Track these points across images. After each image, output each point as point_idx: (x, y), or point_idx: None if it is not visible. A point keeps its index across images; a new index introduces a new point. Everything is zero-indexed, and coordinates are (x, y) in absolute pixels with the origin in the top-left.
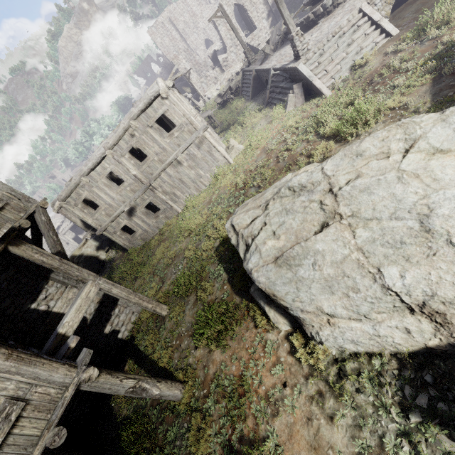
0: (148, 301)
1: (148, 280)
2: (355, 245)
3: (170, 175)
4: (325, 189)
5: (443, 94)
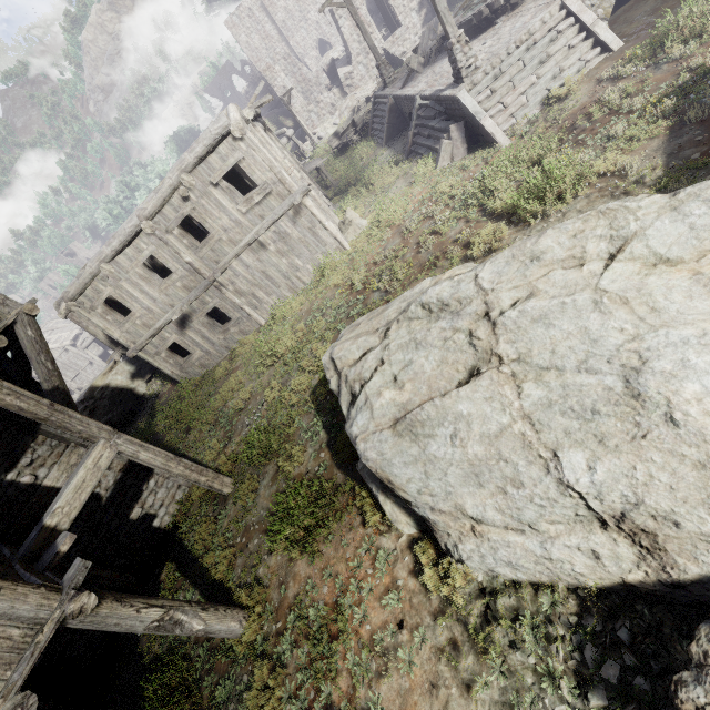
0: (201, 471)
1: (207, 433)
2: (520, 410)
3: (247, 266)
4: (478, 312)
5: (684, 156)
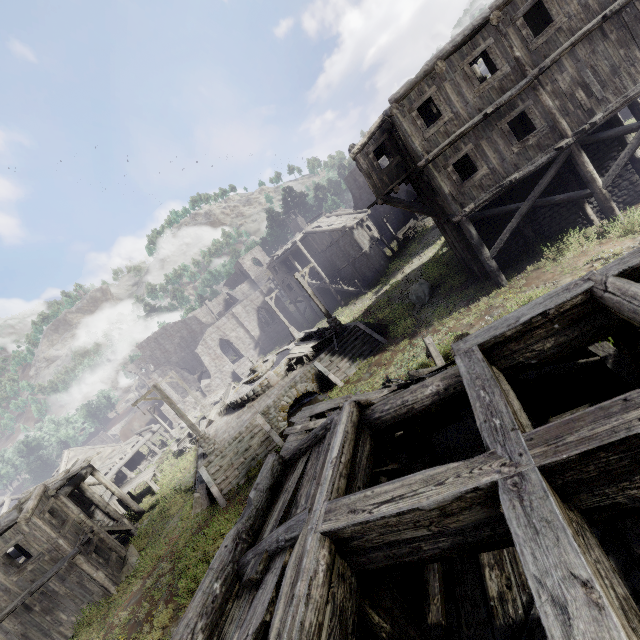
0: None
1: None
2: None
3: (7, 631)
4: None
5: None
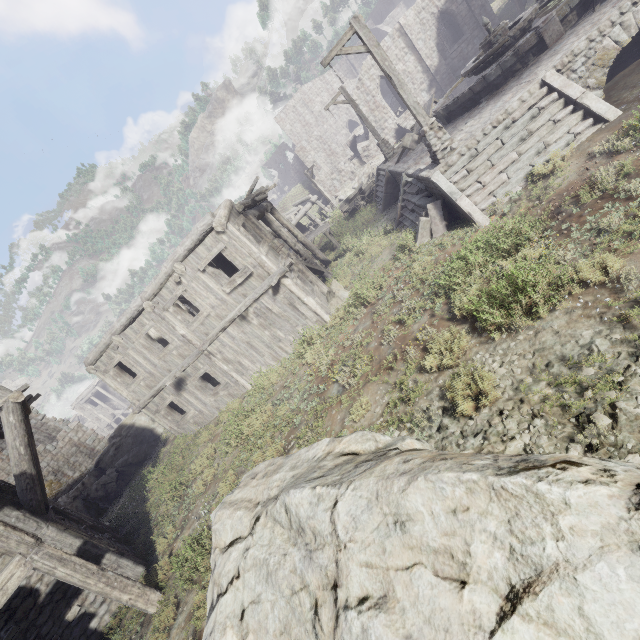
0: (124, 587)
1: (173, 511)
2: None
3: (233, 337)
4: (328, 571)
5: None
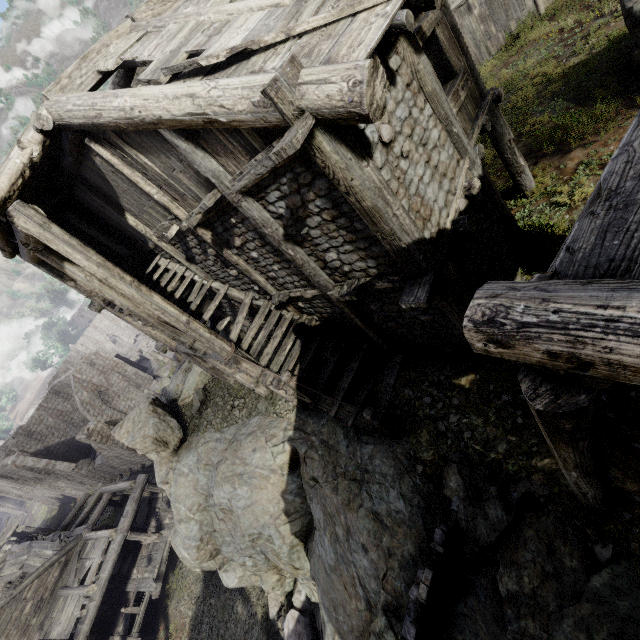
0: None
1: None
2: None
3: None
4: None
5: None
